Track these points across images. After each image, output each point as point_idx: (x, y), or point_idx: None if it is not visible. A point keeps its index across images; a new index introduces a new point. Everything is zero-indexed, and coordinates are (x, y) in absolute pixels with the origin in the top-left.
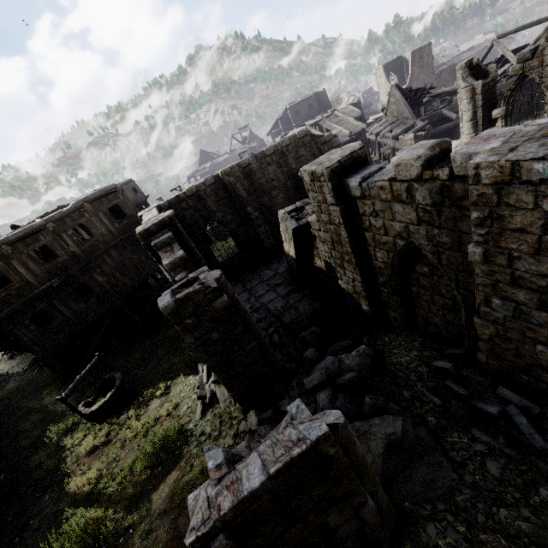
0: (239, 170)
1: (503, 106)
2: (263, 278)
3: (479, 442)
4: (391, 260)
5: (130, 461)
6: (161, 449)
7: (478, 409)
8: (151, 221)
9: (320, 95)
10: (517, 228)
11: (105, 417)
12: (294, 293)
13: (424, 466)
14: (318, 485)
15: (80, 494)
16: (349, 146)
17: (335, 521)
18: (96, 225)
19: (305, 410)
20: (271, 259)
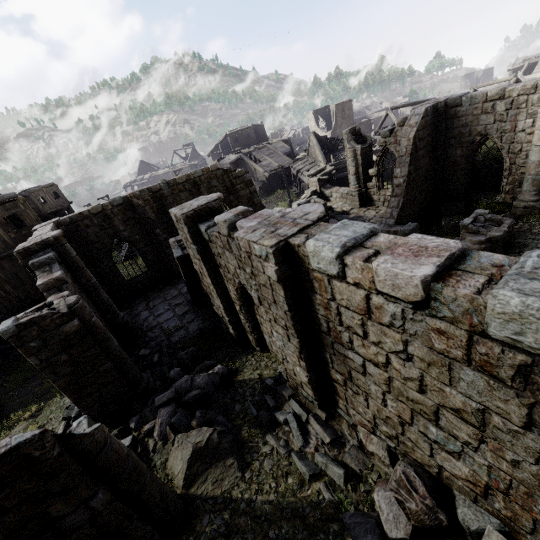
0: (149, 194)
1: (376, 167)
2: (166, 297)
3: (268, 445)
4: (237, 293)
5: None
6: None
7: (277, 418)
8: (36, 239)
9: (258, 127)
10: (263, 284)
11: None
12: (189, 313)
13: (219, 468)
14: (27, 480)
15: None
16: (211, 196)
17: (59, 511)
18: None
19: (84, 424)
20: (180, 278)
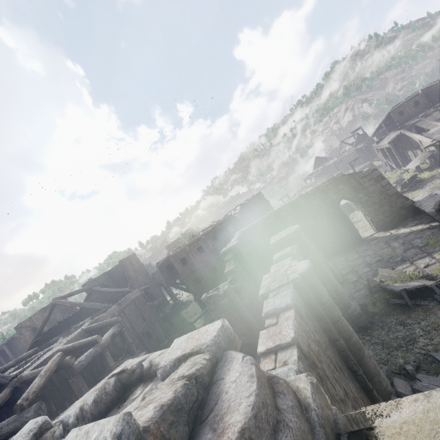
0: (289, 207)
1: None
2: None
3: None
4: None
5: None
6: None
7: None
8: (228, 246)
9: (431, 88)
10: None
11: None
12: None
13: None
14: None
15: None
16: (293, 228)
17: None
18: (221, 236)
19: None
20: None
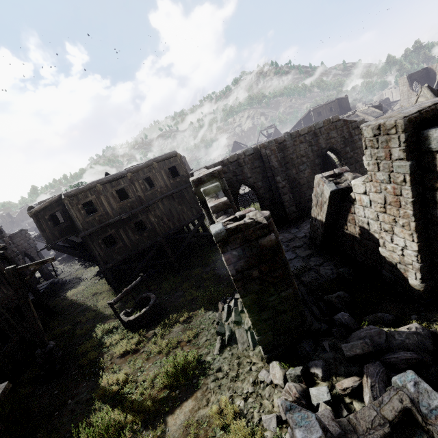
0: (275, 145)
1: None
2: (282, 239)
3: None
4: None
5: (152, 375)
6: (180, 373)
7: None
8: (203, 173)
9: (342, 100)
10: None
11: (137, 328)
12: (314, 256)
13: None
14: None
15: (109, 391)
16: (425, 102)
17: None
18: (158, 179)
19: (433, 393)
20: (291, 224)
